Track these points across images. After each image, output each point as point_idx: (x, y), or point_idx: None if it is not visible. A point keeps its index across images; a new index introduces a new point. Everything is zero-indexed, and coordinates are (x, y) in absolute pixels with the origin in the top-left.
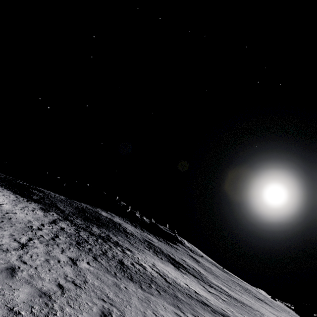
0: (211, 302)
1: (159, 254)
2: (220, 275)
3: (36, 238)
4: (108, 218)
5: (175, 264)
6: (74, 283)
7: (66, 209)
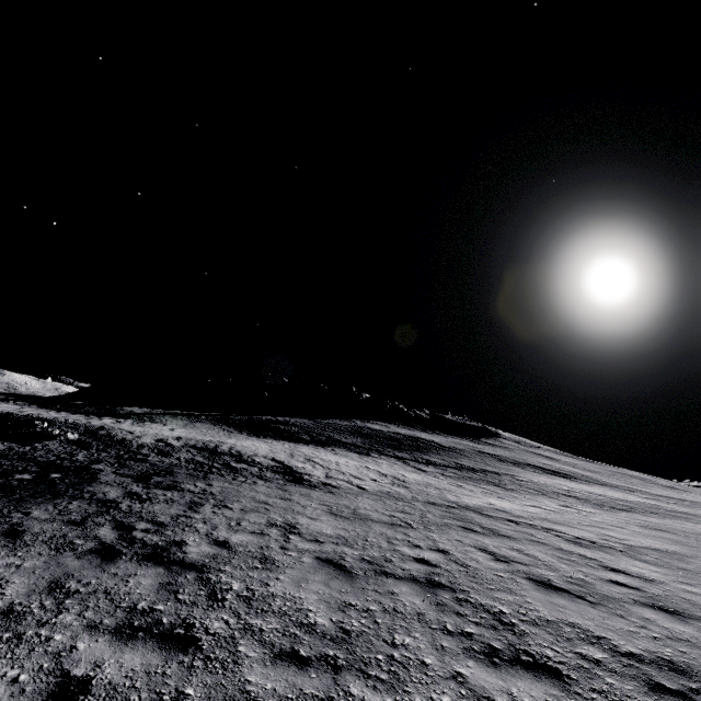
0: (679, 509)
1: (524, 467)
2: (595, 469)
3: (499, 497)
4: (396, 434)
5: (556, 475)
6: (646, 526)
7: (353, 441)
